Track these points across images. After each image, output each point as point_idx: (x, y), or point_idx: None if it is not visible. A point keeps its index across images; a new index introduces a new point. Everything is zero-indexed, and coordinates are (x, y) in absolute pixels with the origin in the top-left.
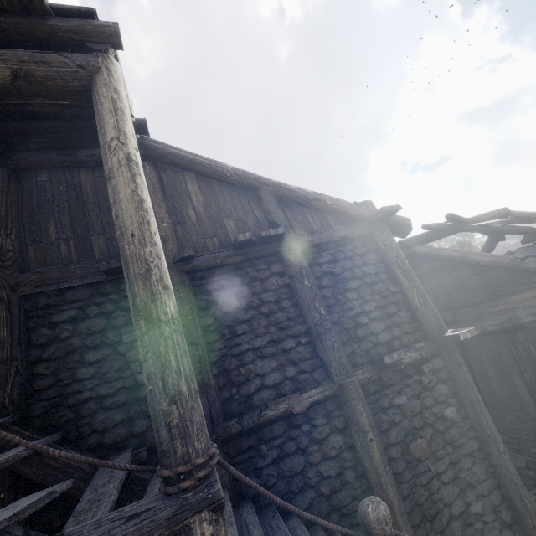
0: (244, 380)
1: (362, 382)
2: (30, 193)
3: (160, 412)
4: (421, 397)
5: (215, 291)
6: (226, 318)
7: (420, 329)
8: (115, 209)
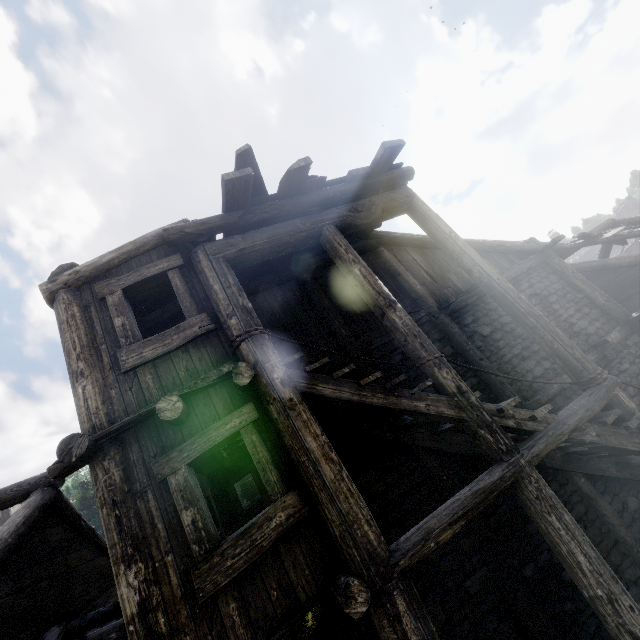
0: (521, 376)
1: (594, 361)
2: (327, 286)
3: (569, 354)
4: (635, 363)
5: (470, 324)
6: (487, 340)
7: (611, 319)
8: (477, 269)
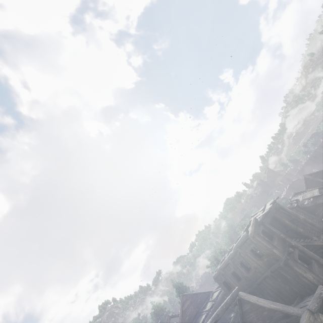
0: None
1: None
2: None
3: None
4: None
5: None
6: None
7: (318, 221)
8: (301, 217)
